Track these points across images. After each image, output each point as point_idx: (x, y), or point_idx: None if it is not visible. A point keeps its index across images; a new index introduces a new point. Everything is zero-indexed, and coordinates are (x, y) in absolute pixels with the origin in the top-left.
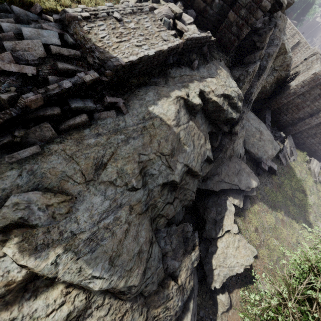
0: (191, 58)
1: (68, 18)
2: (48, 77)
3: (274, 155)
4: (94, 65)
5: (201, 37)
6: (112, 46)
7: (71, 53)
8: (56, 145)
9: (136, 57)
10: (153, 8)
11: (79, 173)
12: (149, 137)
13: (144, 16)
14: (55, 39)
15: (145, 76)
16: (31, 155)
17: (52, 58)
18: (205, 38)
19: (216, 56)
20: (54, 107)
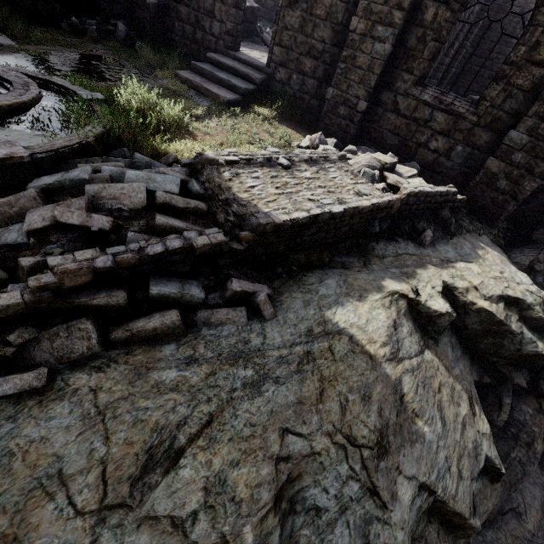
0: (418, 227)
1: (203, 161)
2: (128, 236)
3: None
4: (225, 225)
5: (437, 193)
6: (264, 198)
7: (191, 205)
8: (87, 374)
9: (305, 214)
10: (346, 156)
11: (96, 471)
12: (317, 381)
13: (329, 165)
14: (172, 186)
15: (322, 252)
16: (16, 392)
17: (155, 211)
18: (444, 194)
19: (468, 227)
20: (117, 289)
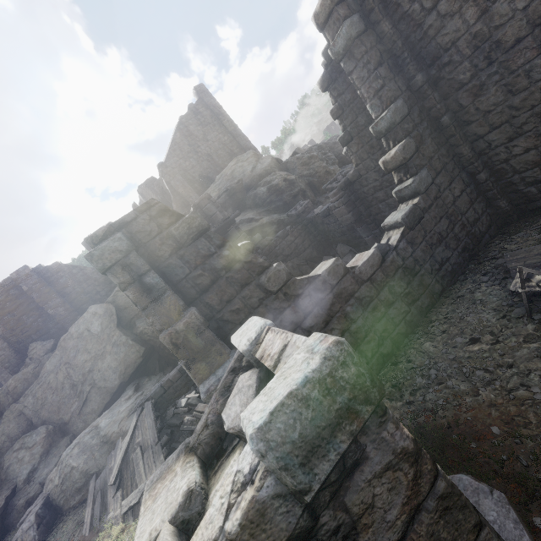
0: None
1: None
2: None
3: (57, 481)
4: None
5: None
6: None
7: None
8: None
9: None
10: None
11: None
12: None
13: None
14: None
15: None
16: None
17: None
18: None
19: None
20: None
